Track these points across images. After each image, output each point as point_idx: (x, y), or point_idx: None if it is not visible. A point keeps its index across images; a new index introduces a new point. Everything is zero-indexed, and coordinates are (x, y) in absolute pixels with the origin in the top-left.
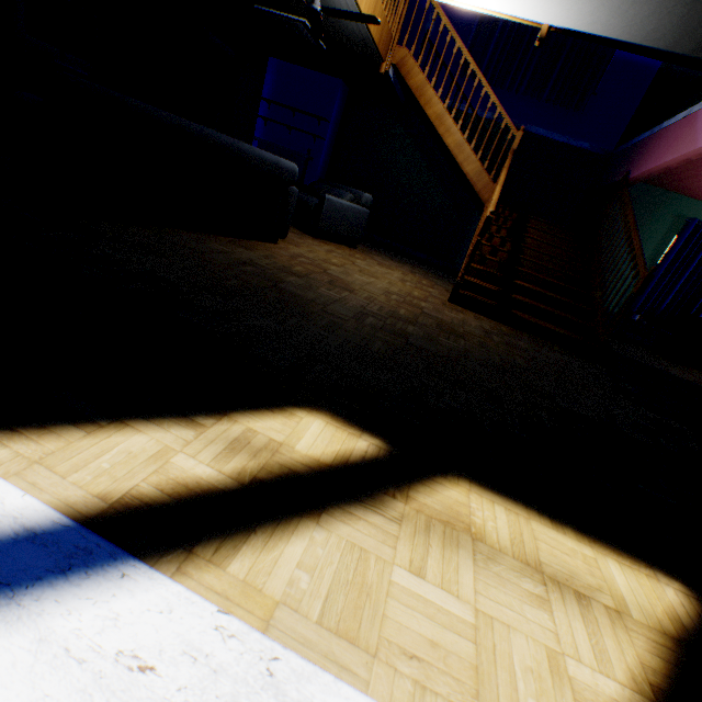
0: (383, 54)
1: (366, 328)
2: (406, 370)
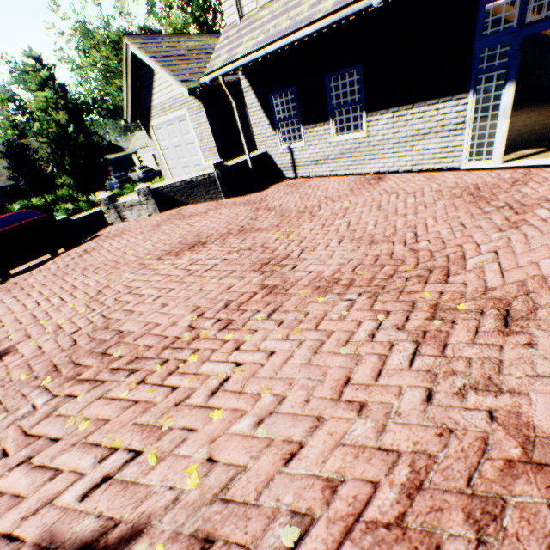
0: None
1: (525, 137)
2: (545, 139)
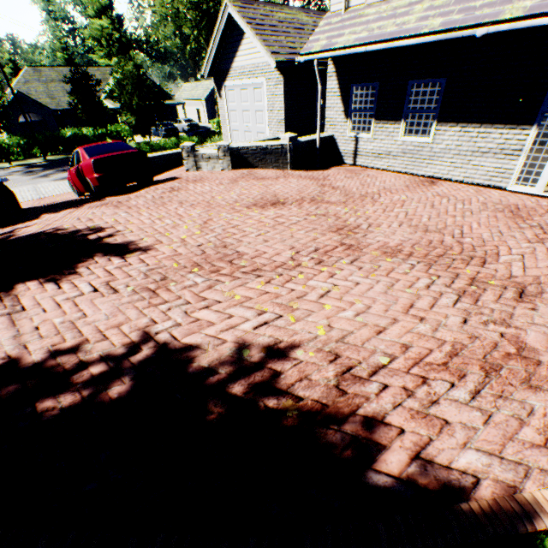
0: None
1: None
2: None
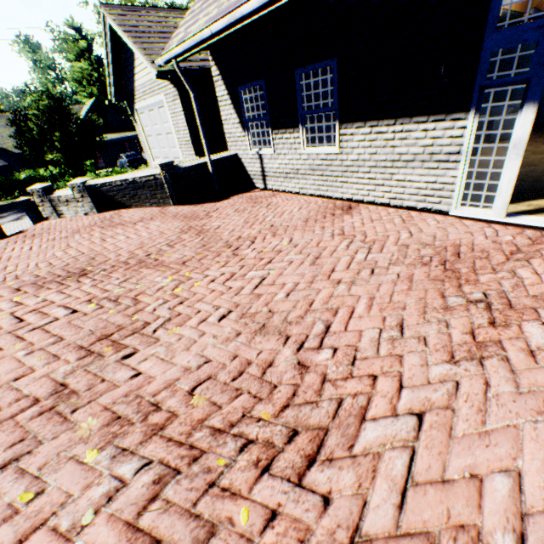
0: (523, 11)
1: None
2: None
